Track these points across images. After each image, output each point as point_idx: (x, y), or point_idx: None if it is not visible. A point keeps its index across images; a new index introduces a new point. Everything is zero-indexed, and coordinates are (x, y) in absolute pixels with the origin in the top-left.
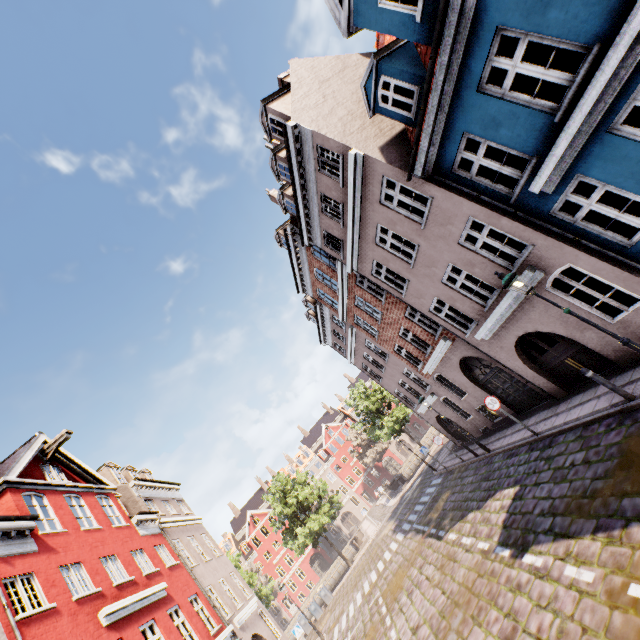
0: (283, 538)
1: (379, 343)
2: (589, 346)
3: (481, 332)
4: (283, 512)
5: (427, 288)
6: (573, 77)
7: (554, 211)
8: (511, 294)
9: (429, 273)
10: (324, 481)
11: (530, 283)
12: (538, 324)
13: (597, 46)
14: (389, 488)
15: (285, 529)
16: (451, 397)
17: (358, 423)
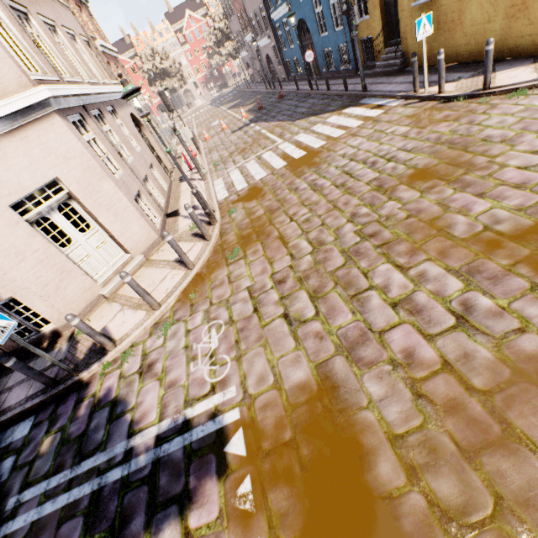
0: (150, 84)
1: (233, 5)
2: (276, 71)
3: (259, 43)
4: (152, 70)
5: (250, 9)
6: (280, 1)
7: (276, 26)
8: (265, 40)
9: (251, 5)
10: (180, 64)
11: (269, 41)
12: (270, 54)
13: (281, 2)
14: (218, 87)
15: (150, 80)
16: (252, 58)
17: (212, 35)
